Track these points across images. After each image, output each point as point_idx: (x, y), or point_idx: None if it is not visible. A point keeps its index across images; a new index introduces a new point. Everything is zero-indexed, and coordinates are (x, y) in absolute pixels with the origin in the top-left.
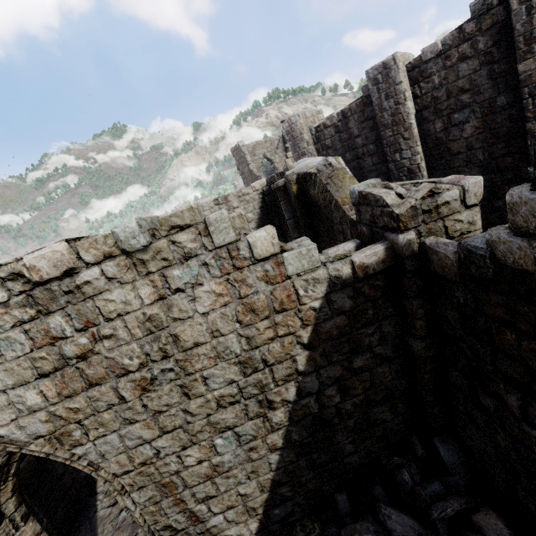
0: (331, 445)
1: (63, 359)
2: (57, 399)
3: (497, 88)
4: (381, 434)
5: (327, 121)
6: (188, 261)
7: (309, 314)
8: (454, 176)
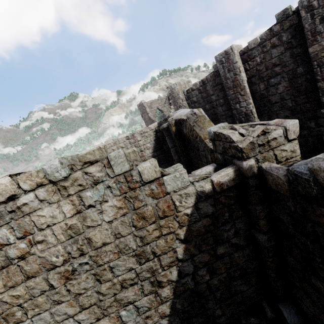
0: (205, 311)
1: (7, 260)
2: (3, 289)
3: (296, 62)
4: (240, 300)
5: (193, 86)
6: (96, 186)
7: (184, 218)
8: (277, 119)
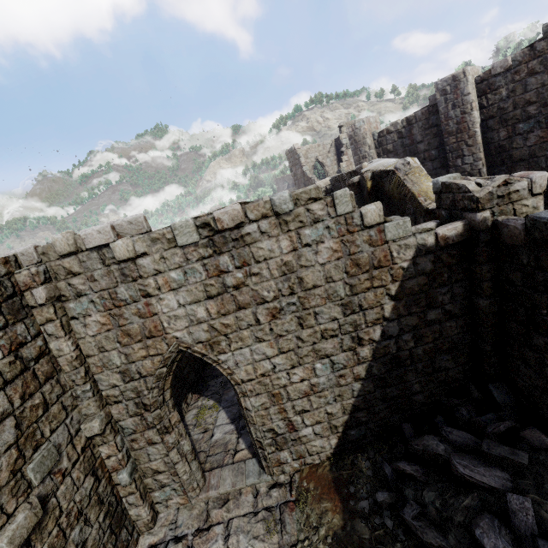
0: (402, 383)
1: (224, 287)
2: (216, 315)
3: None
4: (443, 379)
5: (391, 127)
6: (316, 224)
7: (398, 272)
8: (523, 172)
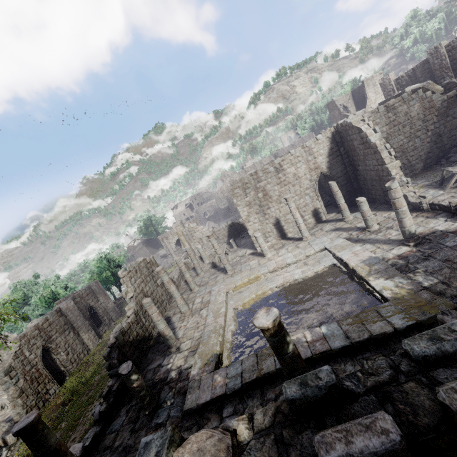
0: (441, 142)
1: (390, 121)
2: (388, 129)
3: None
4: (454, 138)
5: (404, 74)
6: (413, 100)
7: (437, 108)
8: None
